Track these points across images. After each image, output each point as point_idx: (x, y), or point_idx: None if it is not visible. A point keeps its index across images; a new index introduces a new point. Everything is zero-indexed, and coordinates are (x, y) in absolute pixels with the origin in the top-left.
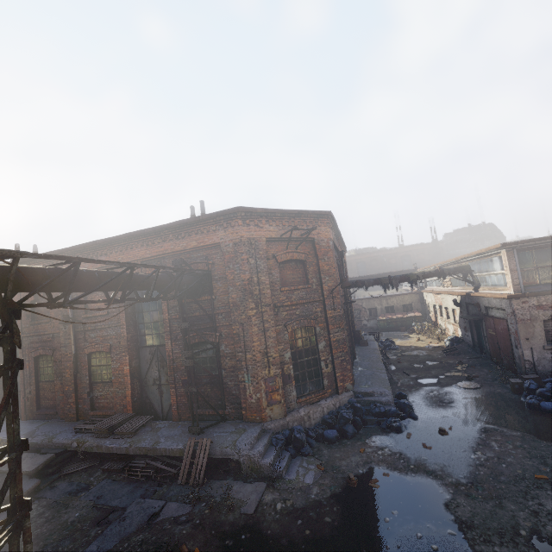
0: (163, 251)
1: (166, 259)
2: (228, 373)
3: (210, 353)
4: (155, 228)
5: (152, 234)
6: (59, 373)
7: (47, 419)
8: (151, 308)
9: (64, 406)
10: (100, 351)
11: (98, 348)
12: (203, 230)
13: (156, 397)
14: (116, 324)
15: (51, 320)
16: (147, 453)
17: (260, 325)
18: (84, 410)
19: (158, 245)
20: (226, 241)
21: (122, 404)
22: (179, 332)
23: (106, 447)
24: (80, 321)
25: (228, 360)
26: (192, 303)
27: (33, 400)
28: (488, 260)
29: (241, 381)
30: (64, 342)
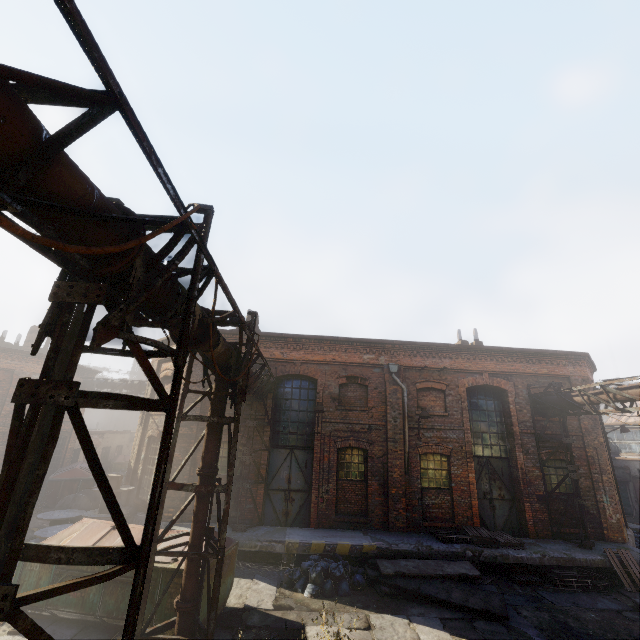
0: (514, 369)
1: (512, 376)
2: (584, 493)
3: (559, 471)
4: (513, 349)
5: (504, 352)
6: (377, 472)
7: (353, 529)
8: (482, 418)
9: (389, 512)
10: (438, 453)
11: (436, 449)
12: (553, 362)
13: (487, 512)
14: (458, 427)
15: (368, 409)
16: (566, 563)
17: (606, 452)
18: (414, 520)
19: (508, 363)
20: (575, 376)
21: (465, 516)
22: (530, 446)
23: (514, 556)
24: (411, 417)
25: (582, 480)
26: (543, 421)
27: (331, 502)
28: (637, 431)
29: (599, 501)
30: (392, 437)
